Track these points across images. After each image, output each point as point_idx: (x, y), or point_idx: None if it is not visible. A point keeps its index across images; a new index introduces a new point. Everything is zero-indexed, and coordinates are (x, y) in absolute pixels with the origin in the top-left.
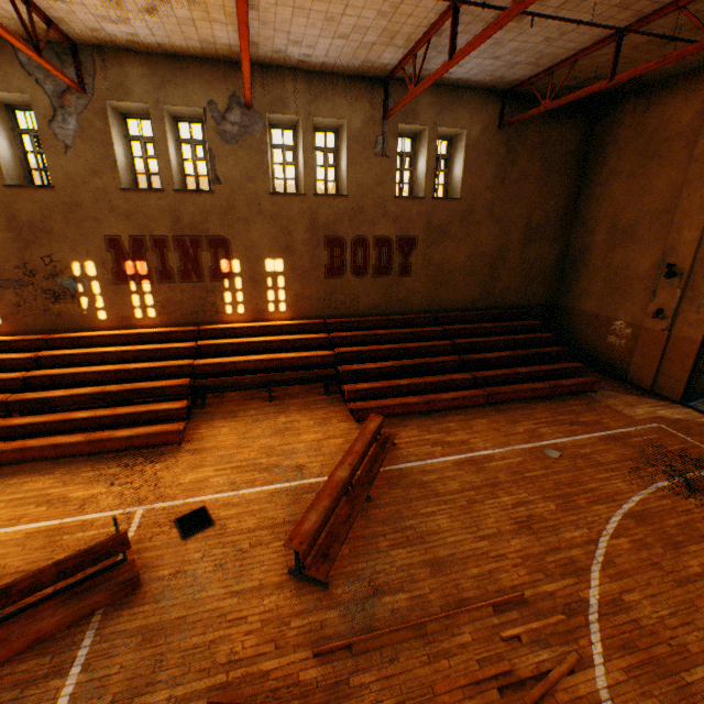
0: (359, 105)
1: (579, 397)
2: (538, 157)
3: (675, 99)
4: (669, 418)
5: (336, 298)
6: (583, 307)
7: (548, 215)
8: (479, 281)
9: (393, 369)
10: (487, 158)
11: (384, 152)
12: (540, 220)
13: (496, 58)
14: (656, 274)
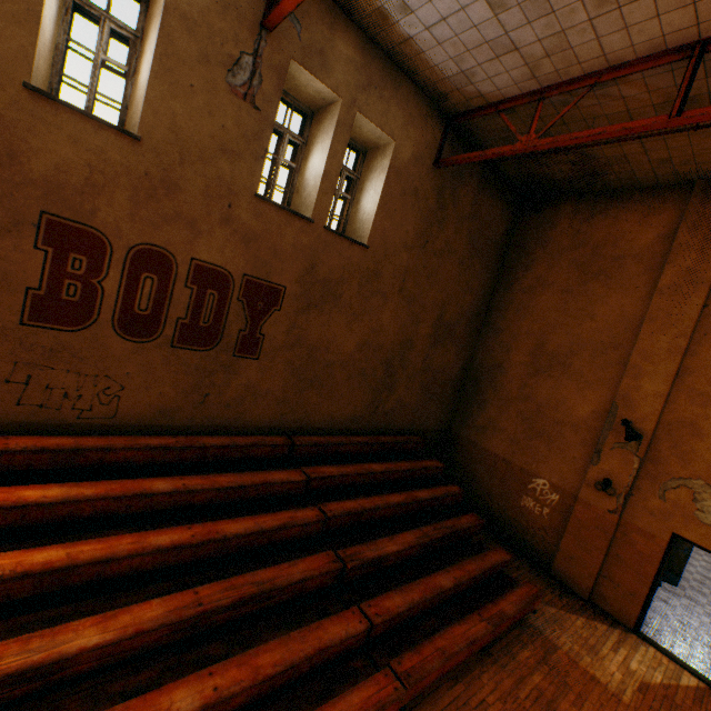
0: None
1: (524, 634)
2: (466, 231)
3: (631, 214)
4: (656, 686)
5: (49, 380)
6: (489, 445)
7: (462, 311)
8: (368, 386)
9: (165, 629)
10: (414, 202)
11: (251, 93)
12: (453, 316)
13: (498, 8)
14: (599, 426)
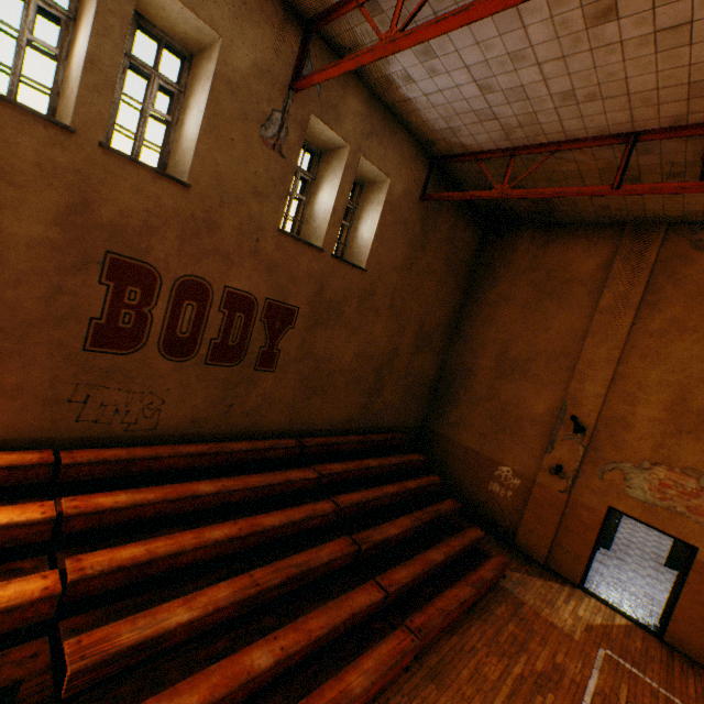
0: (254, 28)
1: (498, 595)
2: (444, 253)
3: (577, 245)
4: (597, 626)
5: (104, 398)
6: (460, 439)
7: (438, 322)
8: (362, 390)
9: (234, 606)
10: (403, 230)
11: (279, 143)
12: (431, 326)
13: (485, 90)
14: (553, 421)
